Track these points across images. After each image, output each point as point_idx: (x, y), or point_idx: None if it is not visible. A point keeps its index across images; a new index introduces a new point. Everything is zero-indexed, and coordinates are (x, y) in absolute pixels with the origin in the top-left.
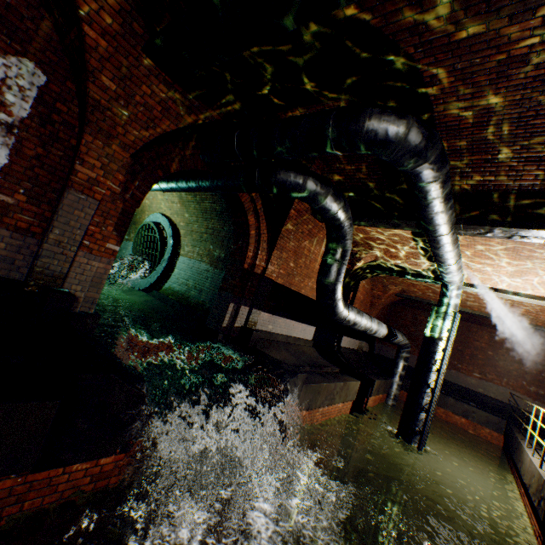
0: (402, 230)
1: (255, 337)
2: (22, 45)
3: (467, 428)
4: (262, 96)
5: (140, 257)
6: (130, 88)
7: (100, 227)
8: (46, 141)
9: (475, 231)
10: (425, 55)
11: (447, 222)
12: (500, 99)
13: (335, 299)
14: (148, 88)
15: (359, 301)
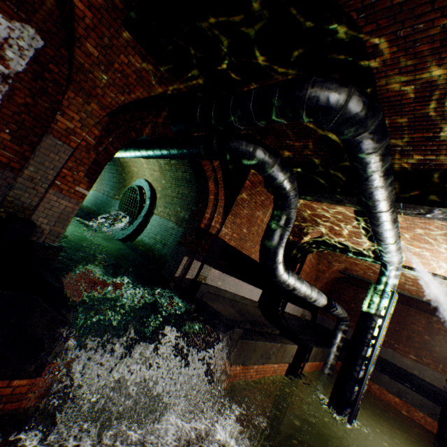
0: (345, 208)
1: (203, 290)
2: (27, 14)
3: (400, 408)
4: (222, 71)
5: (123, 213)
6: (110, 56)
7: (73, 172)
8: (35, 93)
9: (415, 210)
10: (368, 21)
11: (387, 199)
12: (444, 70)
13: (275, 261)
14: (126, 57)
15: (305, 273)
